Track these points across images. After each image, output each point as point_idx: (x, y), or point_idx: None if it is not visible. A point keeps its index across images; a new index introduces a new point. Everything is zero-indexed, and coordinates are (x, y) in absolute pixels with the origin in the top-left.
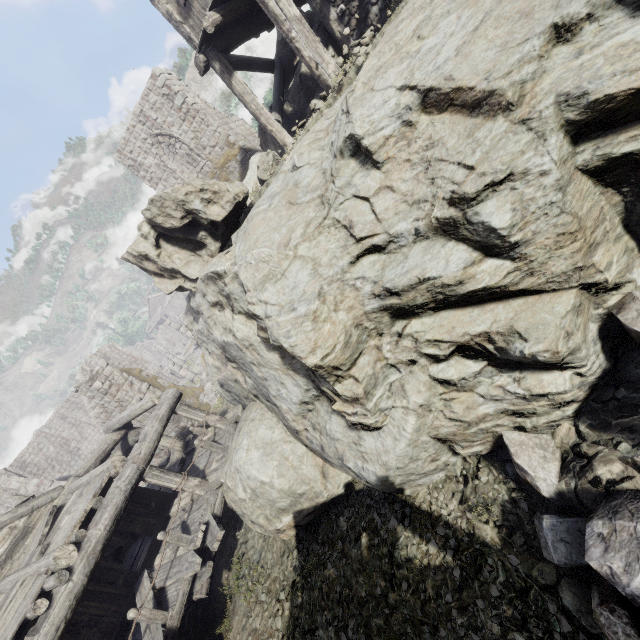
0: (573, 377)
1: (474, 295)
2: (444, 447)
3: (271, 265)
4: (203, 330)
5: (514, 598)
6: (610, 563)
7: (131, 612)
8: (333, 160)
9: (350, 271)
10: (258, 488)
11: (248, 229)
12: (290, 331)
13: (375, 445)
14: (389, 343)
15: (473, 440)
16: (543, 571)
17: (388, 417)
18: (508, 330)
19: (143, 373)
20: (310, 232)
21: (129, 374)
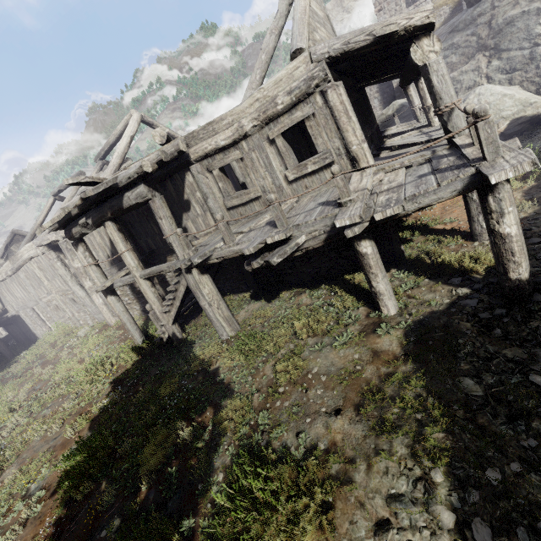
0: None
1: None
2: None
3: None
4: (459, 42)
5: None
6: None
7: None
8: None
9: None
10: (495, 101)
11: None
12: None
13: None
14: None
15: None
16: None
17: None
18: None
19: None
20: None
21: None
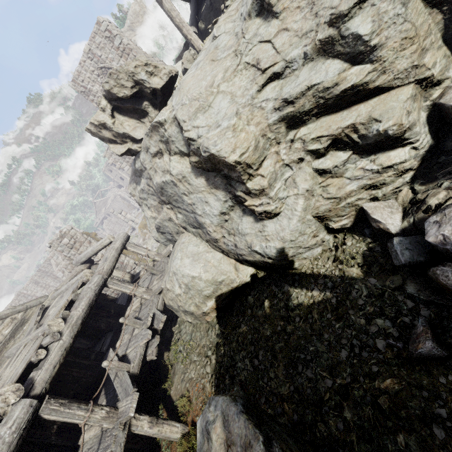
0: (410, 151)
1: (345, 96)
2: (322, 226)
3: (201, 100)
4: (144, 188)
5: (374, 301)
6: (443, 231)
7: (105, 362)
8: (243, 23)
9: (257, 97)
10: (190, 282)
11: (181, 86)
12: (216, 141)
13: (275, 227)
14: (285, 148)
15: (342, 215)
16: (393, 280)
17: (284, 205)
18: (367, 120)
19: (98, 236)
20: (228, 76)
21: (88, 236)
